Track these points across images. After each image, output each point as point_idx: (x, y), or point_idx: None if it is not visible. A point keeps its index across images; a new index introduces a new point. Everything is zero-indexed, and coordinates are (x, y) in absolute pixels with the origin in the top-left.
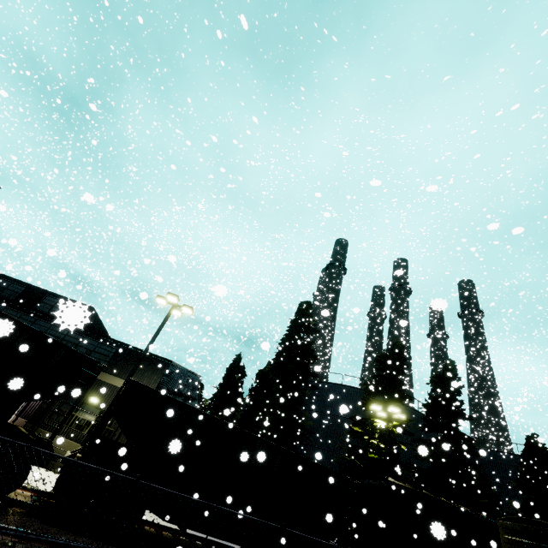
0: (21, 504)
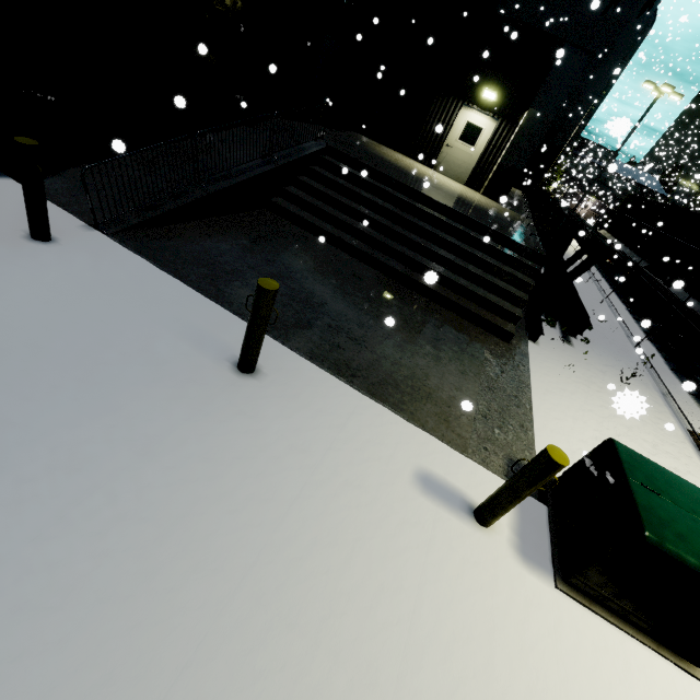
0: None
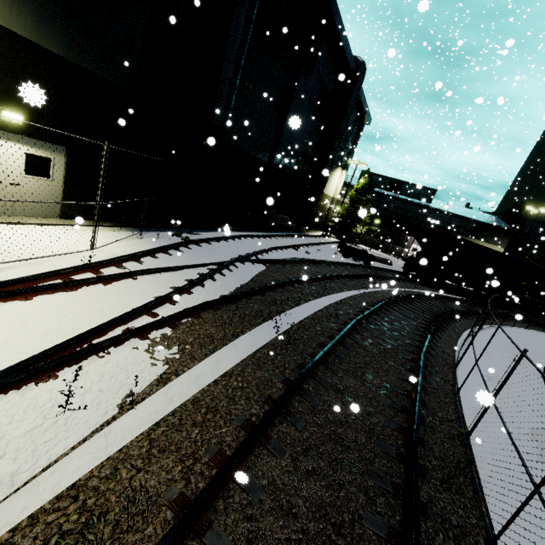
0: (515, 307)
